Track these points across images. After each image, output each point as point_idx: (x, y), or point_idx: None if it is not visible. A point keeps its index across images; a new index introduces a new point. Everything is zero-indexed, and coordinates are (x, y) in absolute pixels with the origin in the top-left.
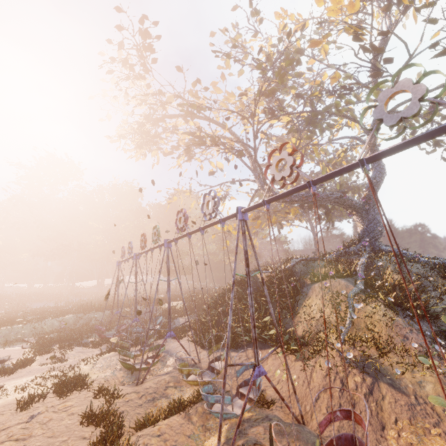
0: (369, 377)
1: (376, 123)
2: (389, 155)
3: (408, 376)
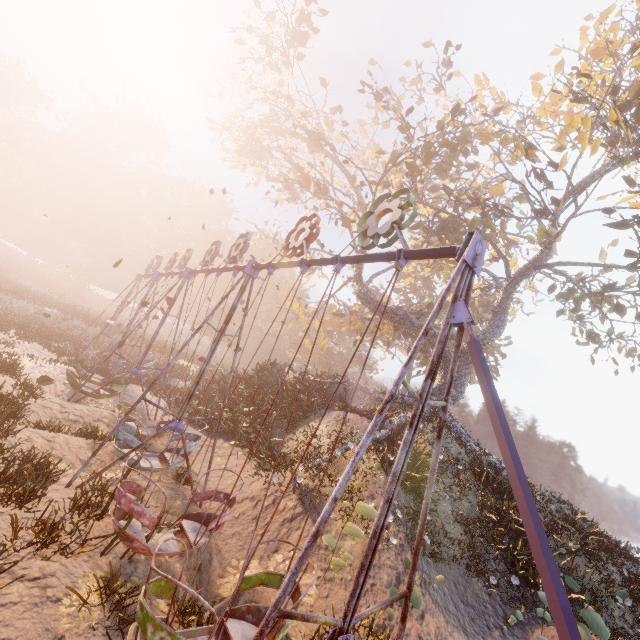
0: (302, 507)
1: (523, 271)
2: (355, 262)
3: (340, 525)
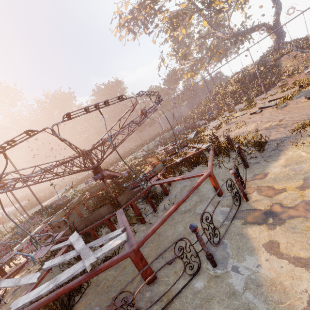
0: None
1: None
2: None
3: None
